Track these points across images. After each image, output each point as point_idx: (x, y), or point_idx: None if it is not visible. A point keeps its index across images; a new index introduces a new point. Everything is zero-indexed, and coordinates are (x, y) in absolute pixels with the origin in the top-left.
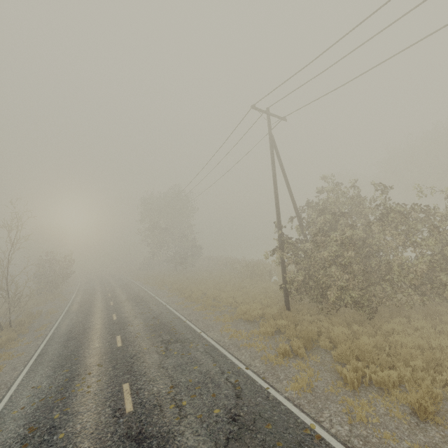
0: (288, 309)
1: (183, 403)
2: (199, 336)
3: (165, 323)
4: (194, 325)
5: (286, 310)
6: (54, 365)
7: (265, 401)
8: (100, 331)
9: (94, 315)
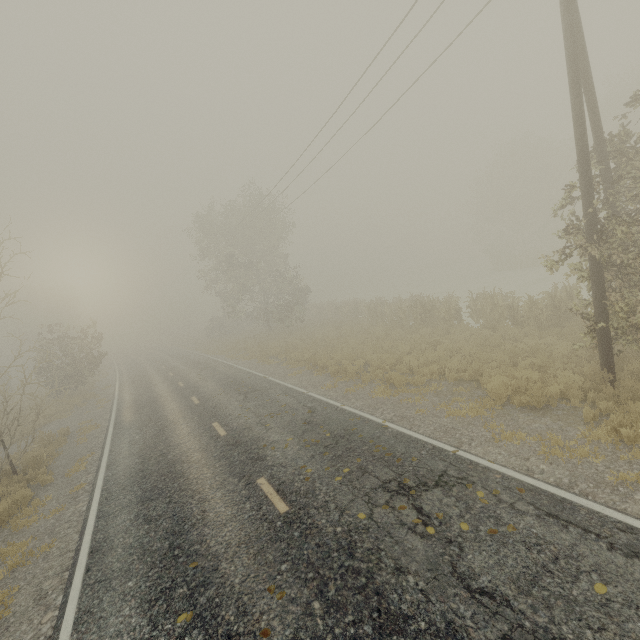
0: (612, 374)
1: None
2: (465, 462)
3: (343, 433)
4: (413, 431)
5: (608, 376)
6: (143, 589)
7: None
8: (209, 468)
9: (175, 429)
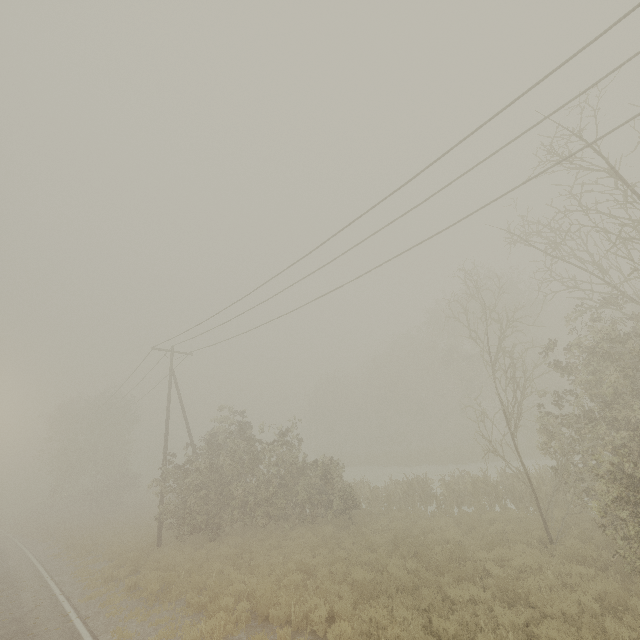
0: (158, 543)
1: None
2: (43, 580)
3: (14, 575)
4: (49, 573)
5: (157, 544)
6: None
7: (52, 608)
8: None
9: None
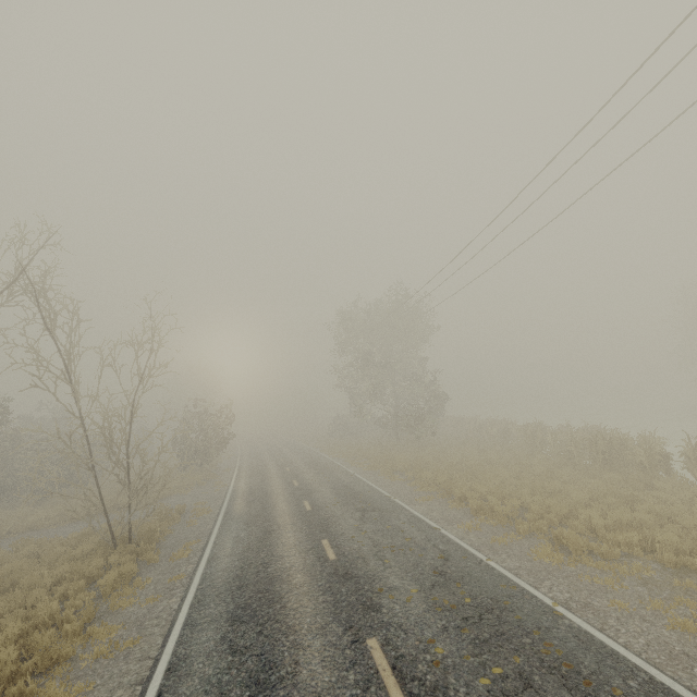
0: None
1: None
2: None
3: (490, 604)
4: (608, 636)
5: None
6: None
7: None
8: (310, 600)
9: (281, 535)
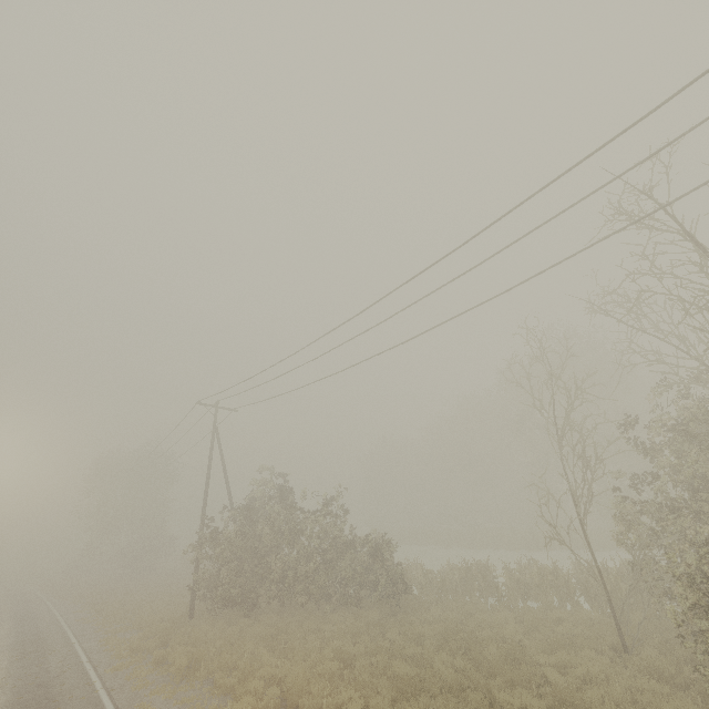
0: (190, 615)
1: (6, 683)
2: (70, 645)
3: (42, 638)
4: (77, 638)
5: (189, 616)
6: None
7: (78, 676)
8: None
9: None
